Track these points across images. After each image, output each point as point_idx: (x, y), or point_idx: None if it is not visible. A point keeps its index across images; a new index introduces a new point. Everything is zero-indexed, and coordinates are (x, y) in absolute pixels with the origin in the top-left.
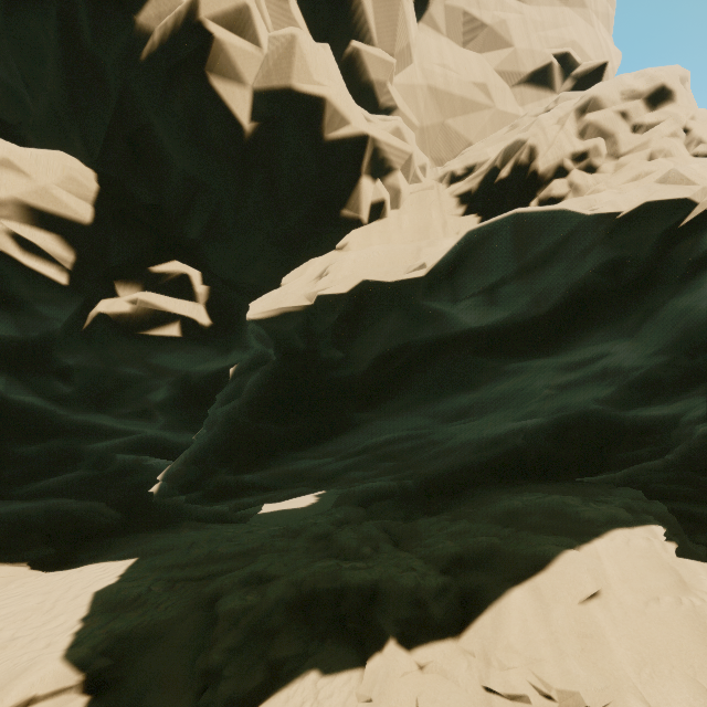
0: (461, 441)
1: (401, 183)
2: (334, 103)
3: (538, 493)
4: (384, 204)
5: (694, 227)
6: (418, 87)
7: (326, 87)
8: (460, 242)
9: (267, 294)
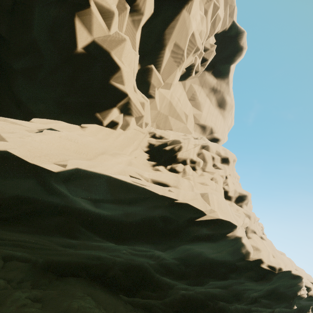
0: (77, 252)
1: (131, 122)
2: (123, 73)
3: (93, 302)
4: (118, 125)
5: (200, 223)
6: (166, 98)
7: (124, 66)
8: (72, 169)
9: (5, 118)
